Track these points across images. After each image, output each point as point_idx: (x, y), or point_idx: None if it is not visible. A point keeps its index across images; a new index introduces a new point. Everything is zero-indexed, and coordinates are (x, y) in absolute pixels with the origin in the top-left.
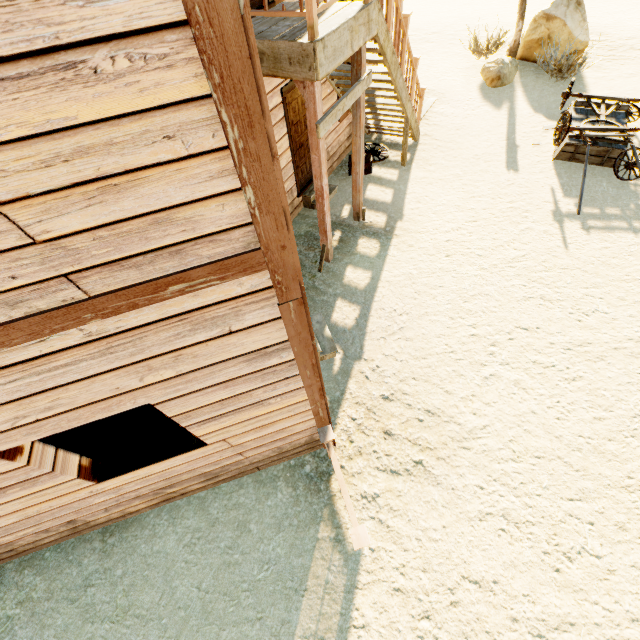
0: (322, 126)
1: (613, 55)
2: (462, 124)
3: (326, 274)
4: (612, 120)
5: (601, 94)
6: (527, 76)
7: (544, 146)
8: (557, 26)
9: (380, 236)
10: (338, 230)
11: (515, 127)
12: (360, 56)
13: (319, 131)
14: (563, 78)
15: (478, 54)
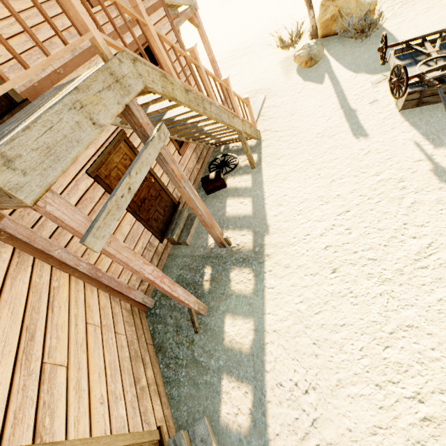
0: (93, 238)
1: (400, 2)
2: (294, 108)
3: (204, 335)
4: (443, 52)
5: (410, 34)
6: (334, 47)
7: (381, 100)
8: (343, 1)
9: (251, 261)
10: (207, 265)
11: (344, 93)
12: (135, 117)
13: (90, 247)
14: (367, 36)
15: (286, 48)
